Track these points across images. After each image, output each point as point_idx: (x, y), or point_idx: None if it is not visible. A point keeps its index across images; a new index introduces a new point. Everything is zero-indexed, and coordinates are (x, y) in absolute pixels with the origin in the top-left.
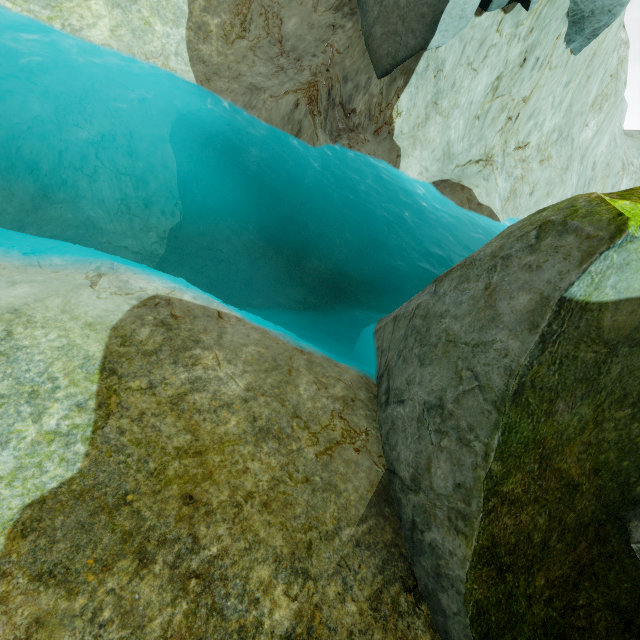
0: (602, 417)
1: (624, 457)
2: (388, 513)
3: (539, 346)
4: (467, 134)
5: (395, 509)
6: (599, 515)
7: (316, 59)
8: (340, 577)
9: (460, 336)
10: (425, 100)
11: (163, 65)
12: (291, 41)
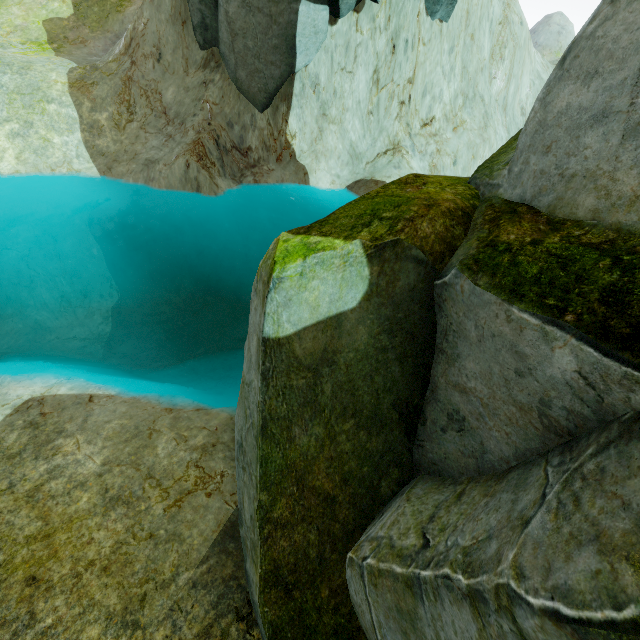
0: (334, 432)
1: (363, 463)
2: (232, 548)
3: (264, 383)
4: (367, 131)
5: (241, 543)
6: (360, 520)
7: (197, 118)
8: (170, 621)
9: (245, 377)
10: (313, 115)
11: (68, 170)
12: (173, 109)
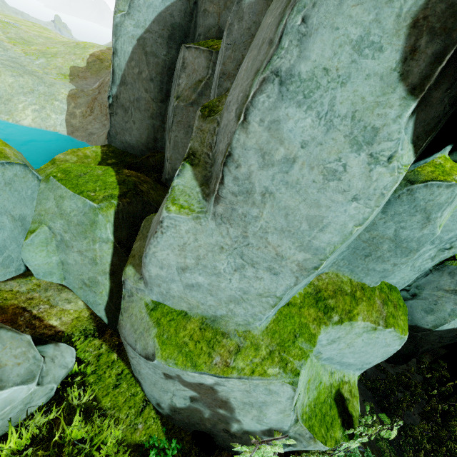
0: None
1: None
2: None
3: None
4: None
5: None
6: None
7: None
8: None
9: None
10: None
11: (54, 129)
12: None
